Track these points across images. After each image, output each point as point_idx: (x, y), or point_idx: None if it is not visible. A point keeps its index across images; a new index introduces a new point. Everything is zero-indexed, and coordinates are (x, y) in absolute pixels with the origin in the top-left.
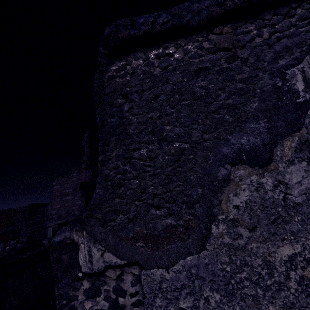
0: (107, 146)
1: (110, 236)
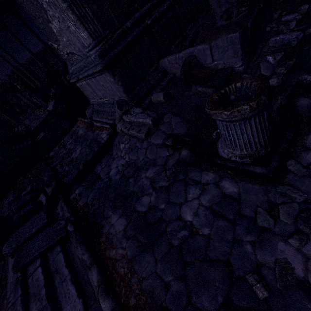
0: (35, 21)
1: (53, 42)
